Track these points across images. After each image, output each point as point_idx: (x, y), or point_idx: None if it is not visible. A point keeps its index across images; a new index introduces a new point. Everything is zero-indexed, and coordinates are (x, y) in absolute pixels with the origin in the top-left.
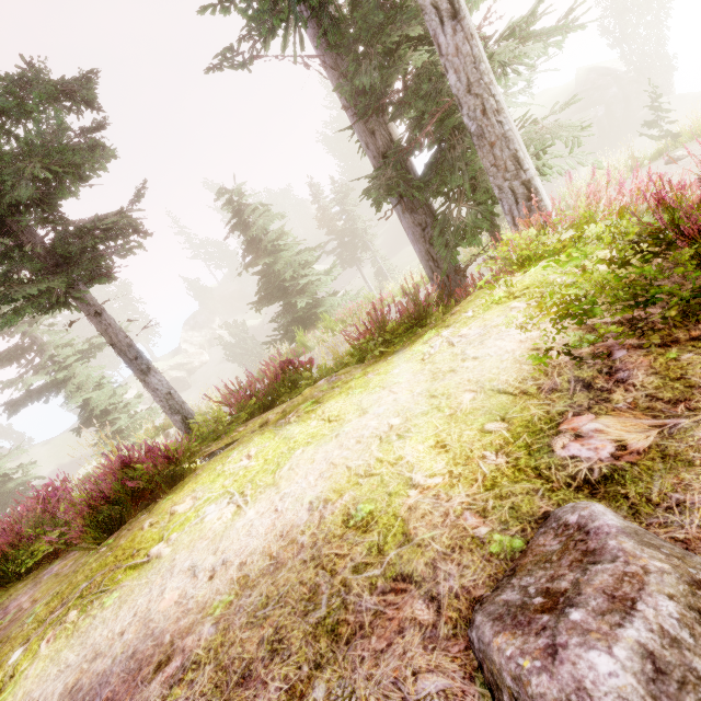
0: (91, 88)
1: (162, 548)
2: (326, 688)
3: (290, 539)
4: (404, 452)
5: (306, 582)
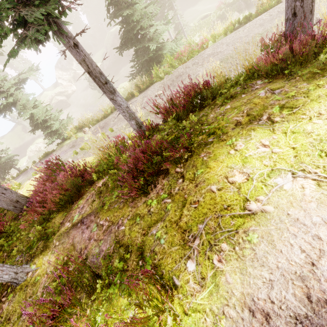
0: None
1: (260, 206)
2: None
3: None
4: None
5: None
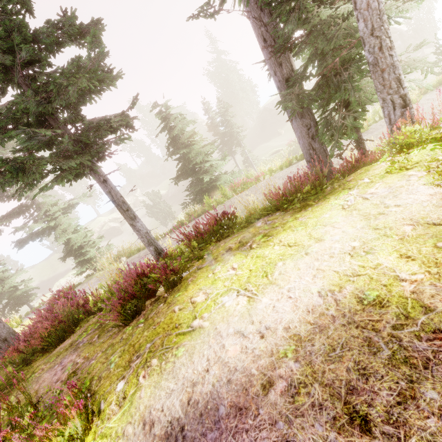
0: (100, 30)
1: (201, 322)
2: (436, 392)
3: (319, 313)
4: (380, 261)
5: (356, 336)
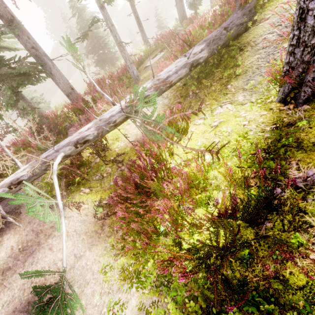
0: None
1: None
2: None
3: None
4: None
5: None
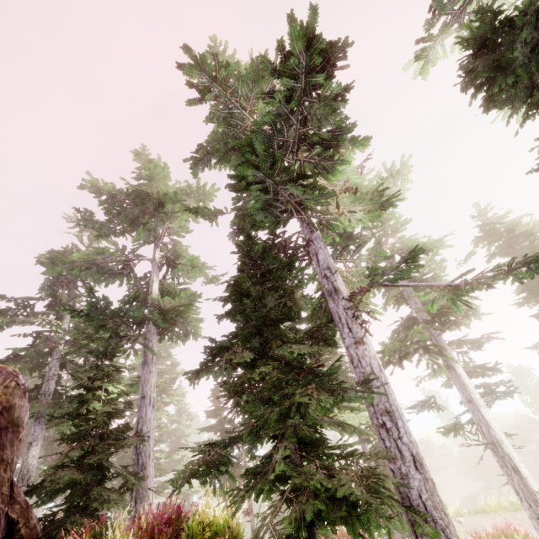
0: None
1: None
2: None
3: None
4: None
5: None
